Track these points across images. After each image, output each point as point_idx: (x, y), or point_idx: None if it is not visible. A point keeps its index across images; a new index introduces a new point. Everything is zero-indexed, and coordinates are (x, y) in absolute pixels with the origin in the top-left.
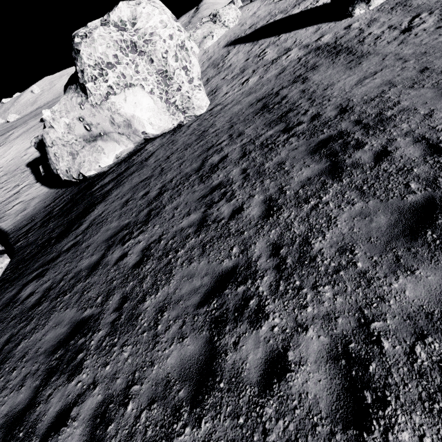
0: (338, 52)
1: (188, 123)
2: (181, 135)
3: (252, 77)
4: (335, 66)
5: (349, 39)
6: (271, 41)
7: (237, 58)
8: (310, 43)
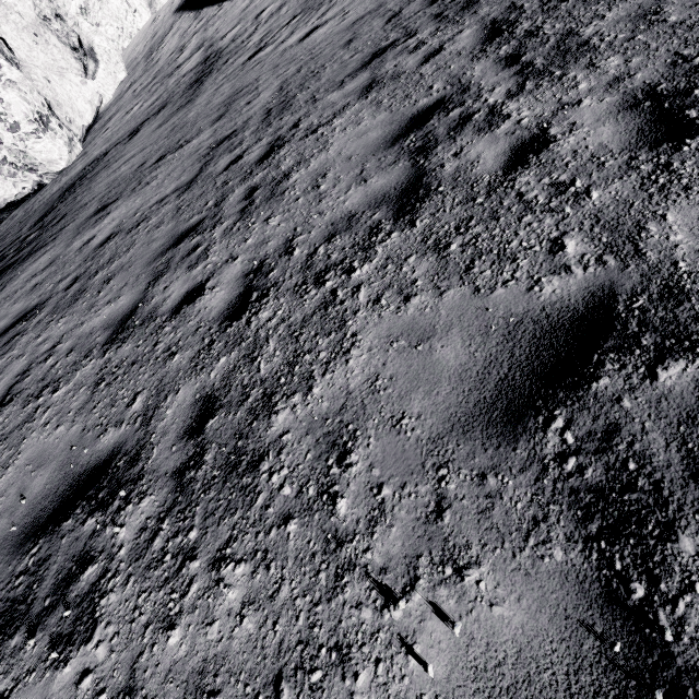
0: (198, 80)
1: (47, 185)
2: (24, 208)
3: (139, 103)
4: (166, 115)
5: (233, 47)
6: (210, 14)
7: (170, 45)
8: (216, 41)
